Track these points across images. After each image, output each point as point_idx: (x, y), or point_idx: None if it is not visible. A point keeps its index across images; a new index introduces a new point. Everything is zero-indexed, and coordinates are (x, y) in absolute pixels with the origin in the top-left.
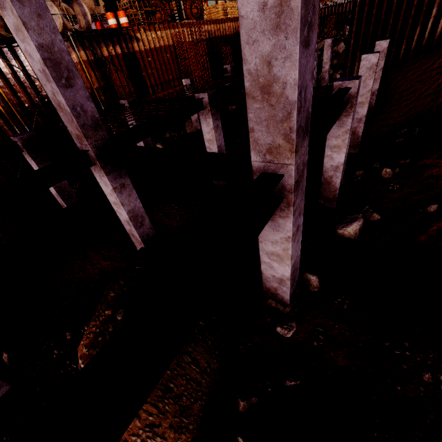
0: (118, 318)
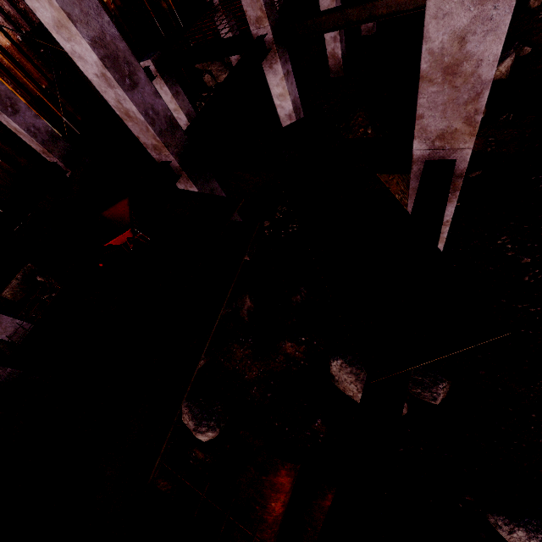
0: (369, 132)
